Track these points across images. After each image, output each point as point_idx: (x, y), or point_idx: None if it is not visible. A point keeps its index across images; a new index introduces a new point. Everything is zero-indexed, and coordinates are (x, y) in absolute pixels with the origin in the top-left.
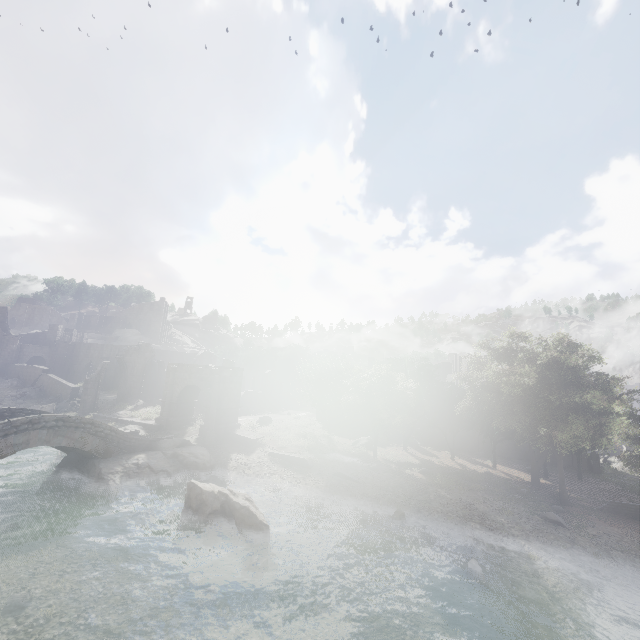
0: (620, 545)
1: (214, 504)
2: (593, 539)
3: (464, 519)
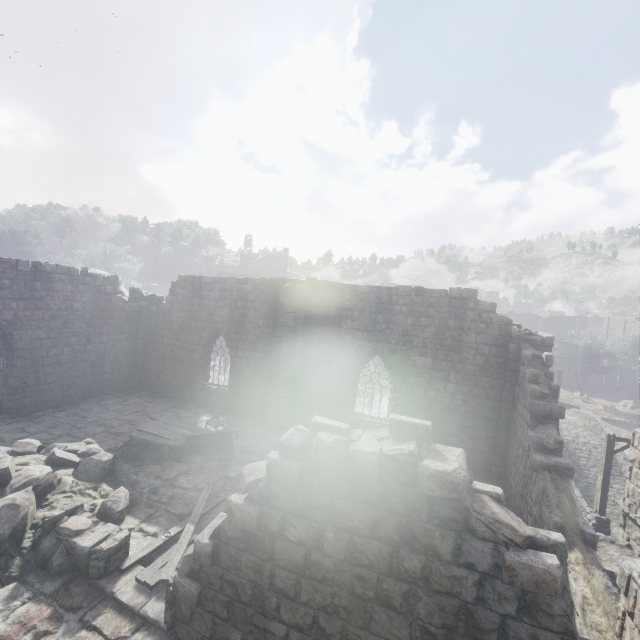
0: None
1: None
2: None
3: None
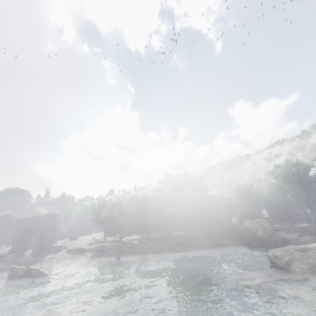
0: (202, 246)
1: (22, 272)
2: (193, 246)
3: (146, 252)
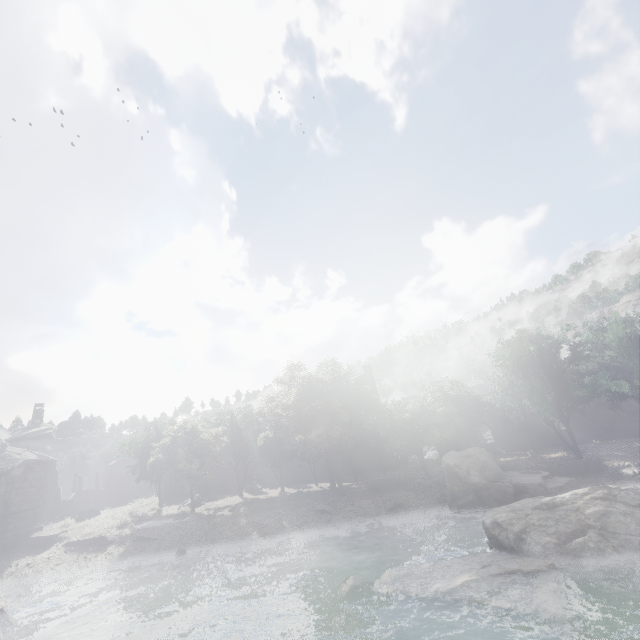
0: (364, 511)
1: None
2: (345, 514)
3: (245, 535)
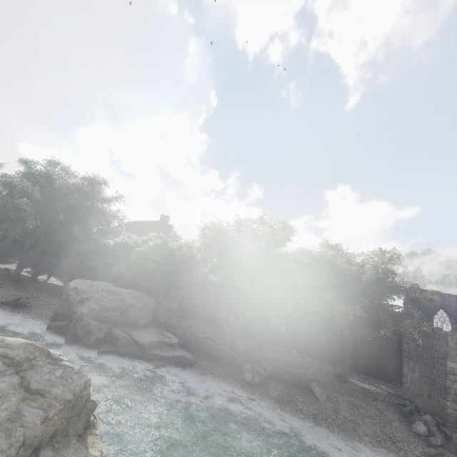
0: None
1: None
2: None
3: None
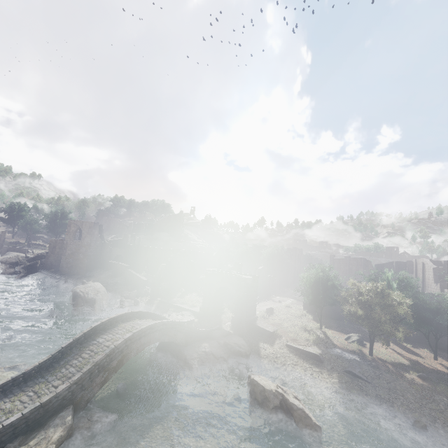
0: None
1: (274, 401)
2: None
3: None
